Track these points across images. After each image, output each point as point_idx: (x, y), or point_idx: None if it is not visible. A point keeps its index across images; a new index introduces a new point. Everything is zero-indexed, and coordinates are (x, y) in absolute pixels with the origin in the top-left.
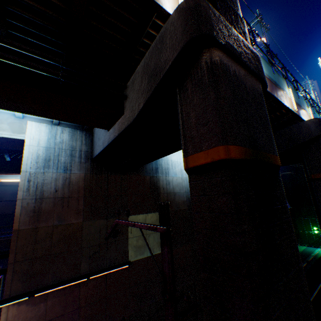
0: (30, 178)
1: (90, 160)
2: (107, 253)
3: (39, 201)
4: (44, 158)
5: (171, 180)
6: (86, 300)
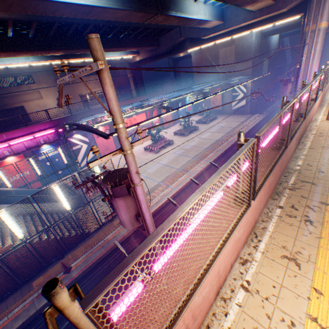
0: (253, 43)
1: (260, 34)
2: (259, 72)
3: (254, 52)
4: (255, 35)
5: (271, 42)
6: (256, 86)
